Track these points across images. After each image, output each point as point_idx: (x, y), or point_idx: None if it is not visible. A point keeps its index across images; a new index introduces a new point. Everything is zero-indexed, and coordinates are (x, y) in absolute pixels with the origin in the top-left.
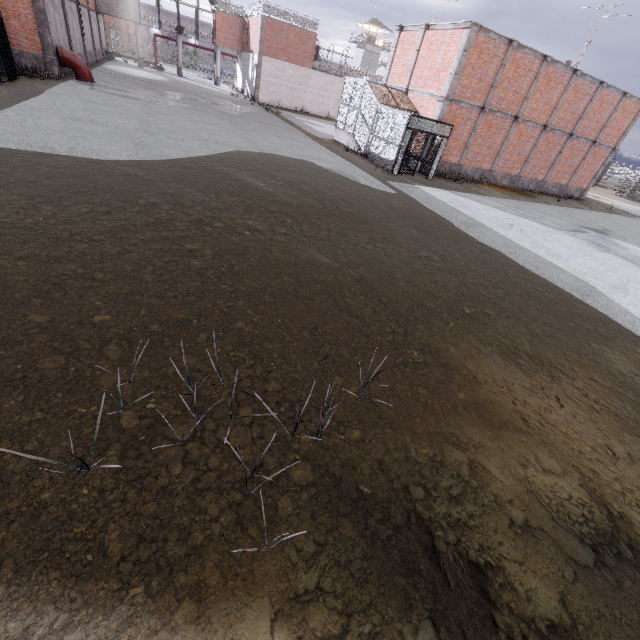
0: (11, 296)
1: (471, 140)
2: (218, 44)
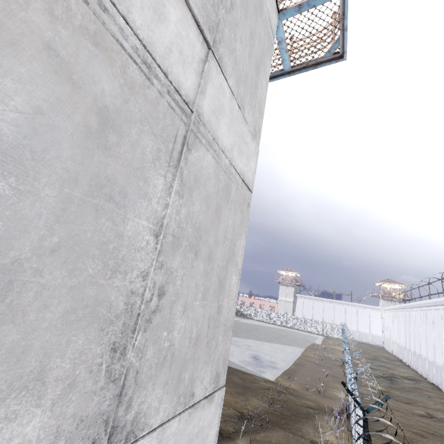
0: None
1: None
2: None
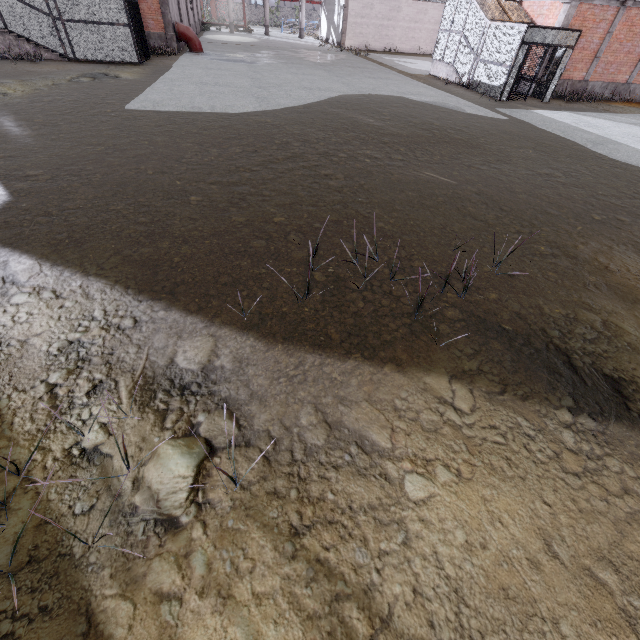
0: (217, 206)
1: (603, 47)
2: None
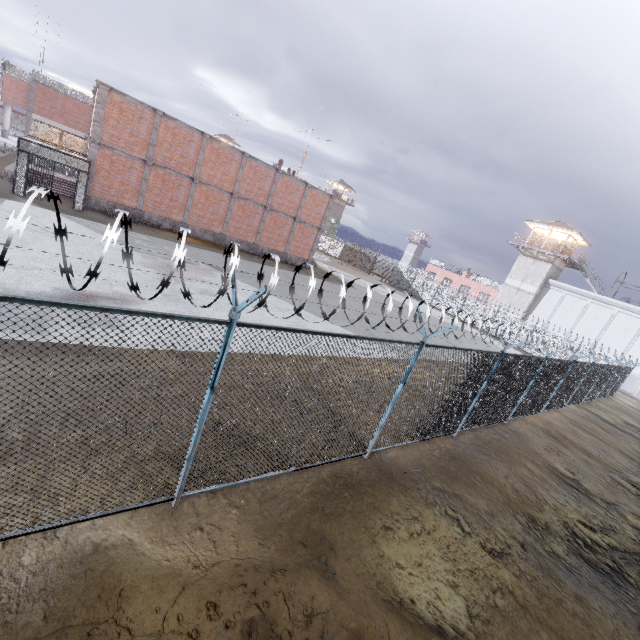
0: None
1: (144, 188)
2: (5, 101)
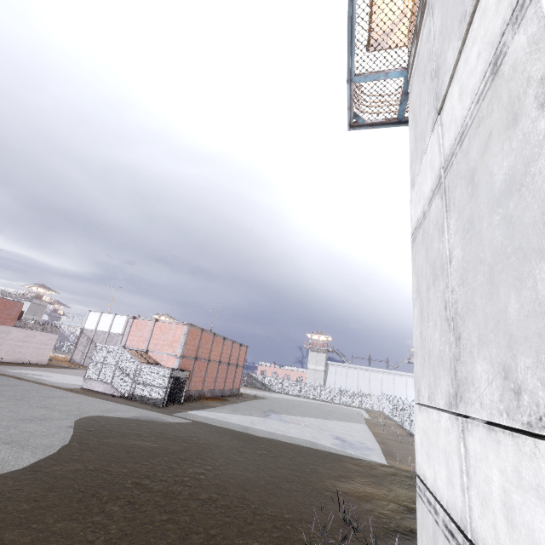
0: None
1: (193, 375)
2: None
